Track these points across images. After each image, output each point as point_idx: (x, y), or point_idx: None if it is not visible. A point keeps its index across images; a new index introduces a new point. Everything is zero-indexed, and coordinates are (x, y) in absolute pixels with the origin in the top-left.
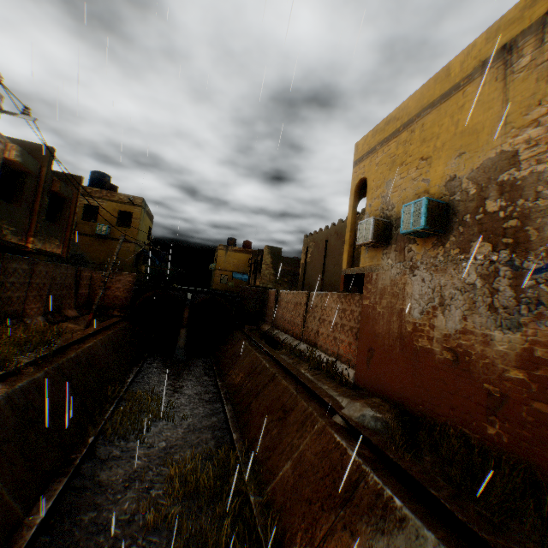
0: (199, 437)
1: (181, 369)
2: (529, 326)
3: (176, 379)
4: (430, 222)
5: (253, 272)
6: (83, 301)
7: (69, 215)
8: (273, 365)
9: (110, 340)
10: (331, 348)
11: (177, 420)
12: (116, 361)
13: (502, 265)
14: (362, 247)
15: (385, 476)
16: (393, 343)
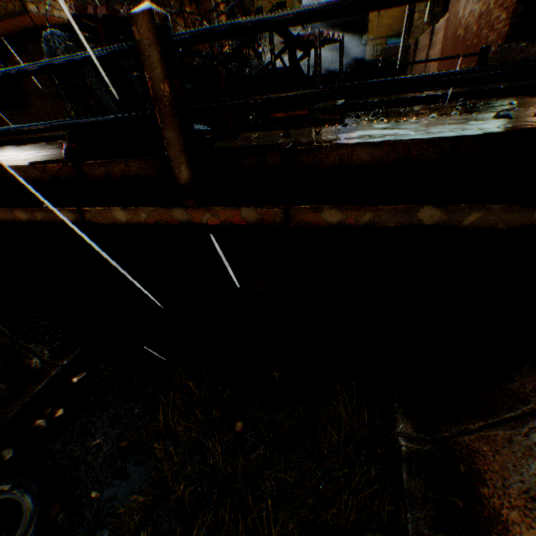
0: None
1: None
2: None
3: None
4: None
5: (407, 31)
6: None
7: None
8: None
9: None
10: (434, 71)
11: None
12: None
13: None
14: None
15: None
16: (450, 42)
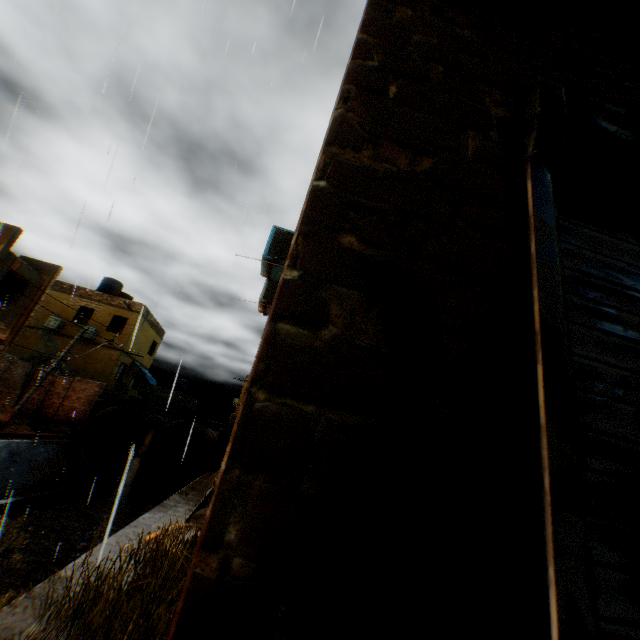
0: (2, 586)
1: (106, 511)
2: None
3: (81, 519)
4: (275, 252)
5: None
6: (30, 408)
7: (32, 301)
8: (180, 496)
9: (13, 447)
10: None
11: (3, 561)
12: (0, 475)
13: None
14: None
15: (28, 607)
16: None
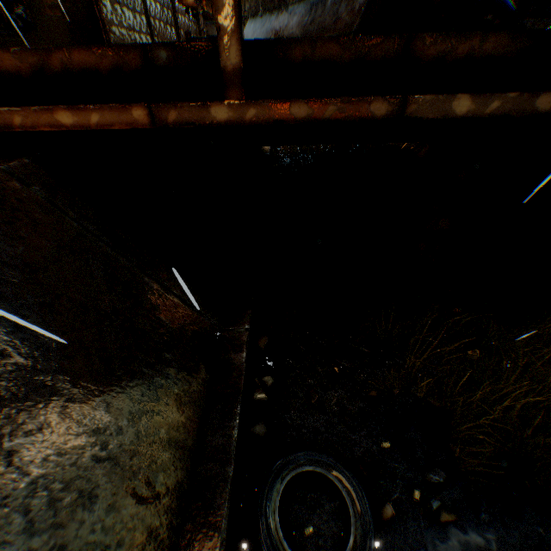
0: None
1: None
2: None
3: None
4: None
5: None
6: None
7: None
8: None
9: None
10: None
11: None
12: None
13: None
14: None
15: None
16: None
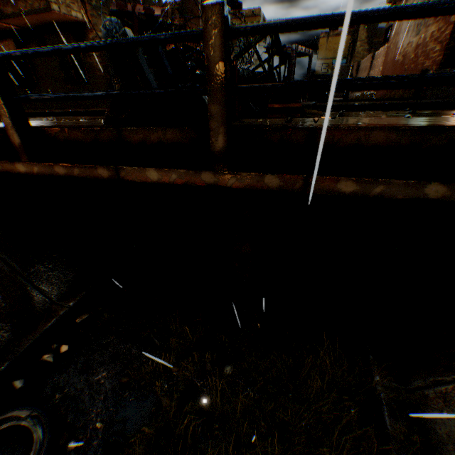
0: None
1: None
2: (420, 31)
3: None
4: None
5: (350, 55)
6: None
7: None
8: None
9: None
10: None
11: None
12: None
13: (425, 1)
14: (395, 5)
15: None
16: (389, 65)
